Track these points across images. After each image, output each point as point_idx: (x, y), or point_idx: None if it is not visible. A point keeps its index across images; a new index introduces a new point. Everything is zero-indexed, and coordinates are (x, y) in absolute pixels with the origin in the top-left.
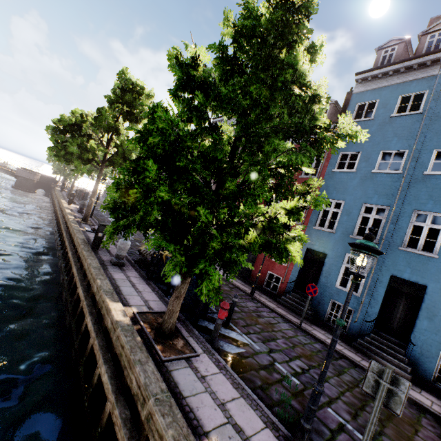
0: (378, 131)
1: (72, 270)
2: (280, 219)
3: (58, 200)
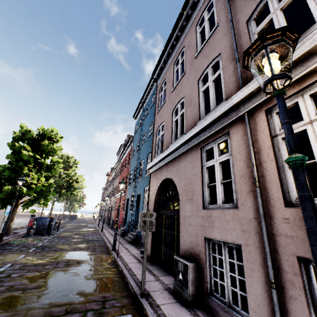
0: (137, 135)
1: None
2: (34, 182)
3: None
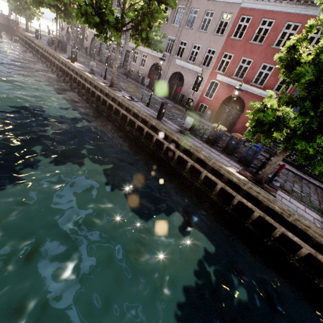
0: None
1: (154, 138)
2: None
3: (53, 55)
